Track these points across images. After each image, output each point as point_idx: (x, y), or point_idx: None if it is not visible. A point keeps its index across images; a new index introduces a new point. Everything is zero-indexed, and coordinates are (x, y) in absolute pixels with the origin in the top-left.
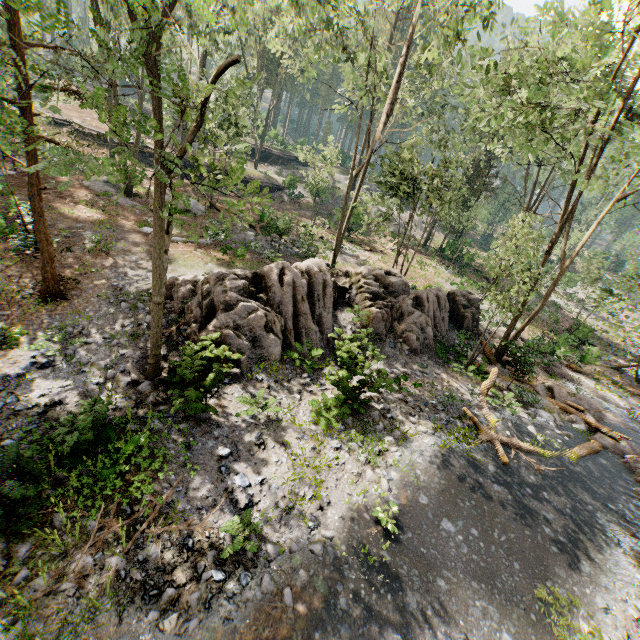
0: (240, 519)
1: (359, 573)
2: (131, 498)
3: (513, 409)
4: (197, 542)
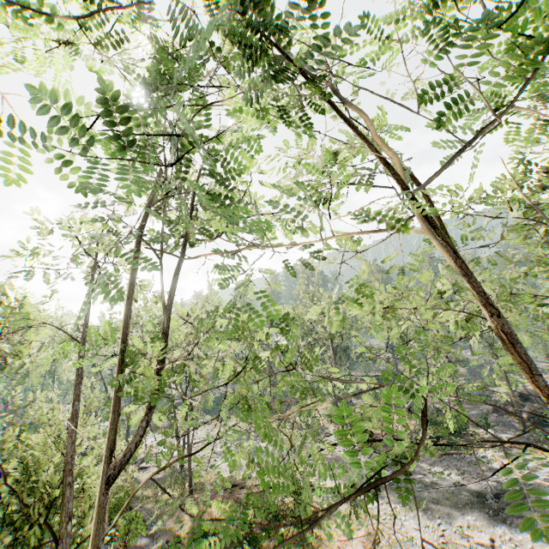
0: None
1: None
2: None
3: None
4: None
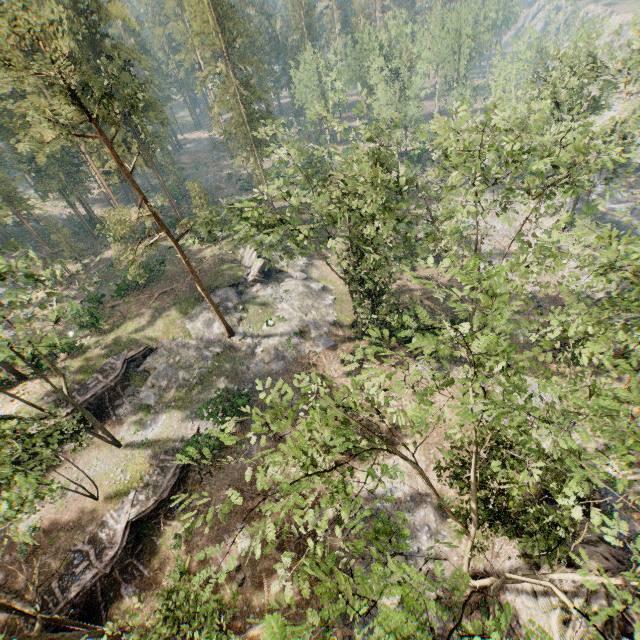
0: None
1: None
2: None
3: None
4: None
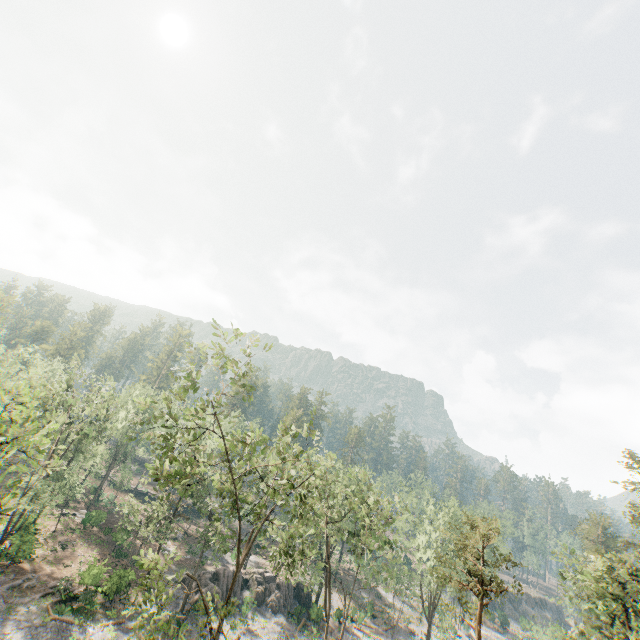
0: None
1: None
2: (186, 636)
3: (305, 632)
4: None
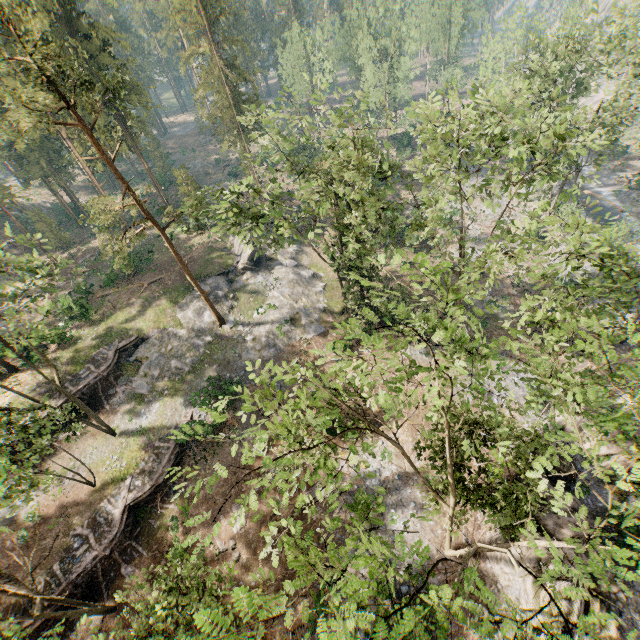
0: None
1: None
2: None
3: None
4: None
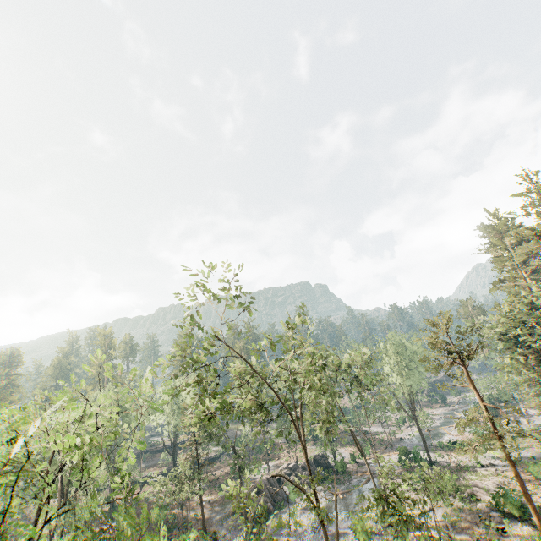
0: (287, 535)
1: (313, 528)
2: None
3: (342, 483)
4: (282, 540)
